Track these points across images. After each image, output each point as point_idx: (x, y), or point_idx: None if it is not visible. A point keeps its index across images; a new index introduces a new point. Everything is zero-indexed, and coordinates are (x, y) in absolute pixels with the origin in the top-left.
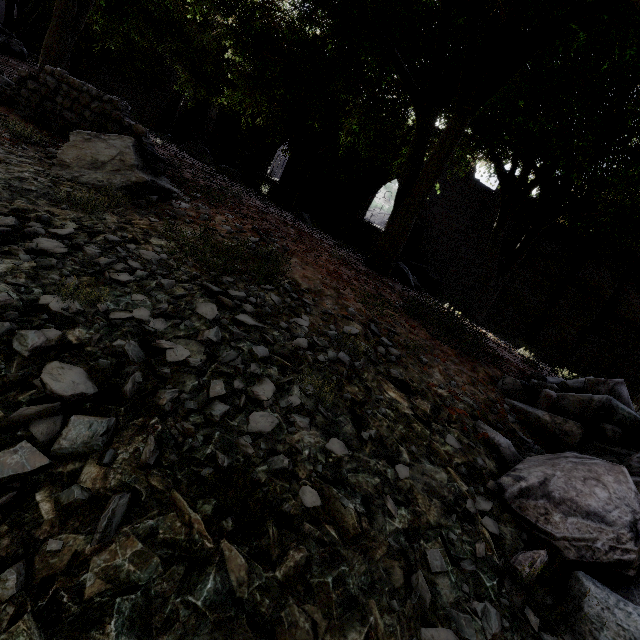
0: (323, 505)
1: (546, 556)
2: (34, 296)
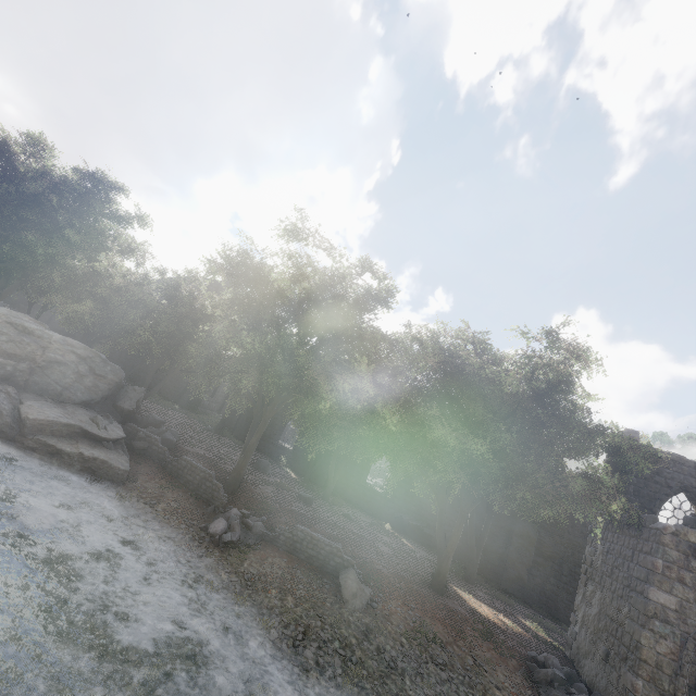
0: None
1: None
2: (422, 691)
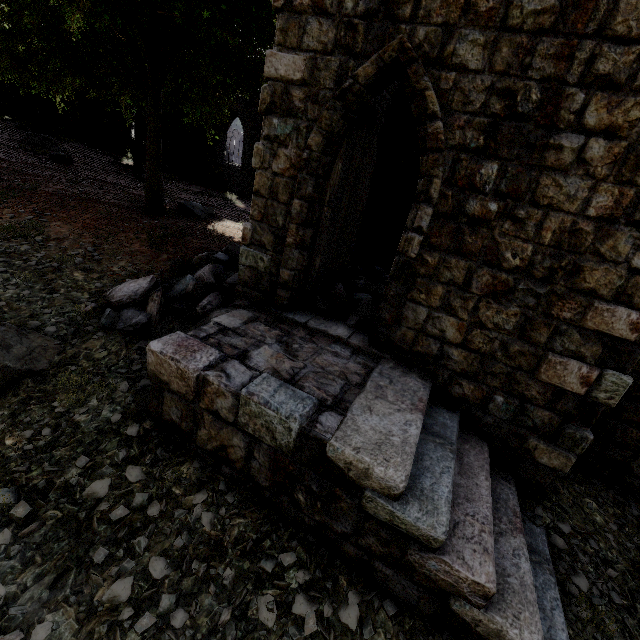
0: (8, 305)
1: (95, 305)
2: None
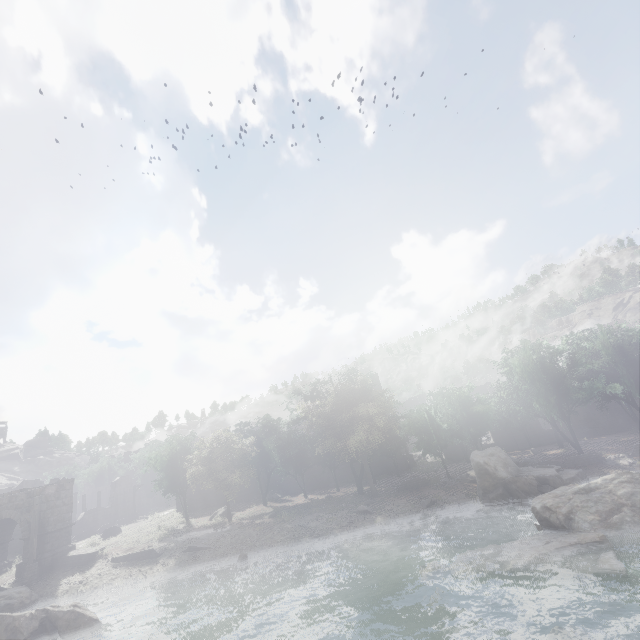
0: None
1: None
2: None
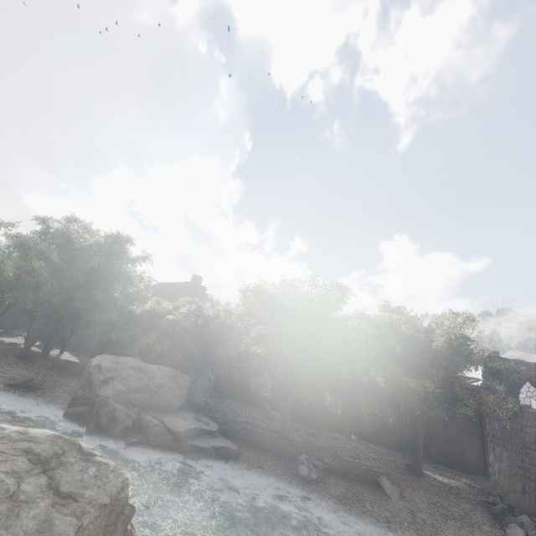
0: None
1: None
2: None
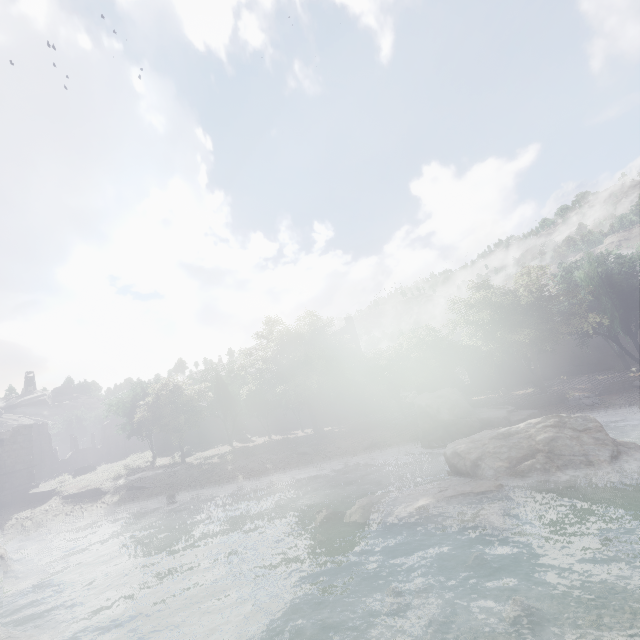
0: None
1: None
2: None
